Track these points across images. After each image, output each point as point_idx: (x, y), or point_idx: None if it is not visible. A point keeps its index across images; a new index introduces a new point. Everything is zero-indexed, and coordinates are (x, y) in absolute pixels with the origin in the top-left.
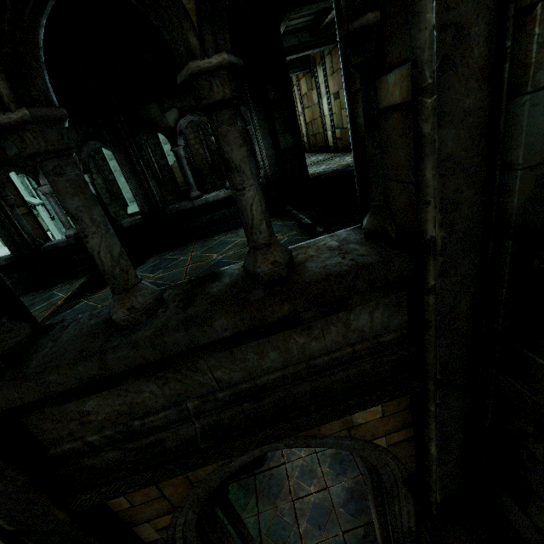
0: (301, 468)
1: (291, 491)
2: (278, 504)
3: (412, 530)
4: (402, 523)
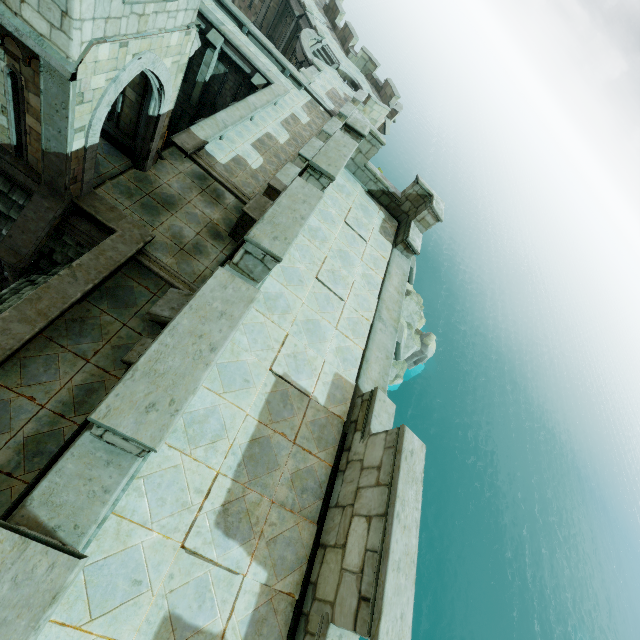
0: None
1: None
2: None
3: None
4: None
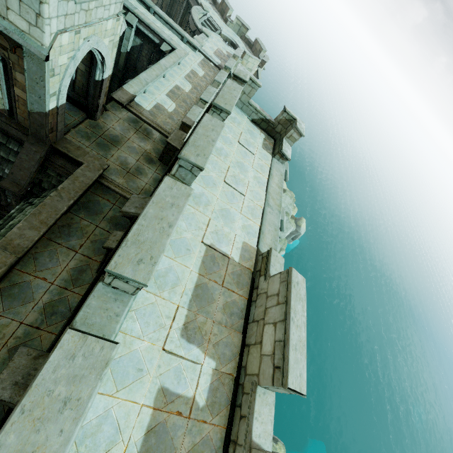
0: None
1: None
2: None
3: None
4: None
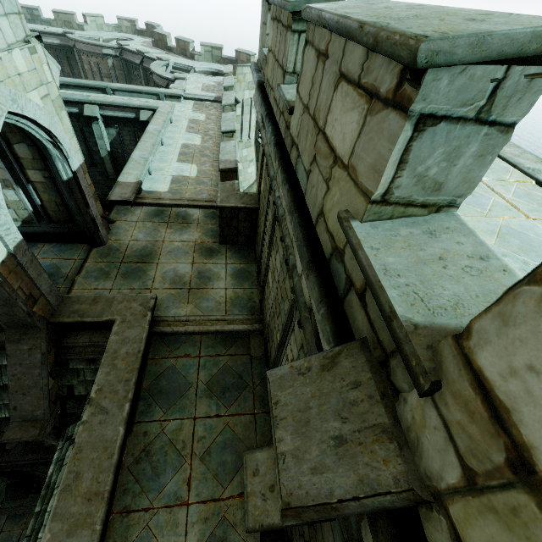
0: None
1: None
2: None
3: None
4: None
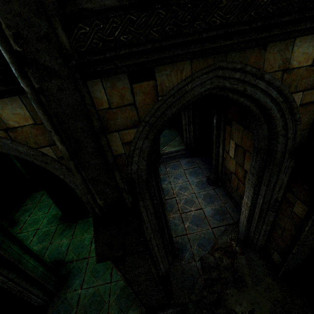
0: (185, 200)
1: (179, 209)
2: (171, 215)
3: (278, 201)
4: (272, 195)
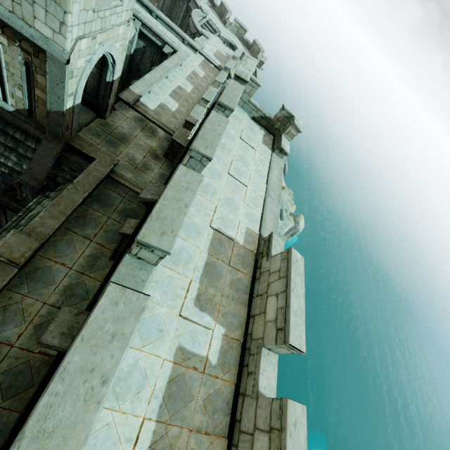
0: None
1: None
2: None
3: None
4: None
